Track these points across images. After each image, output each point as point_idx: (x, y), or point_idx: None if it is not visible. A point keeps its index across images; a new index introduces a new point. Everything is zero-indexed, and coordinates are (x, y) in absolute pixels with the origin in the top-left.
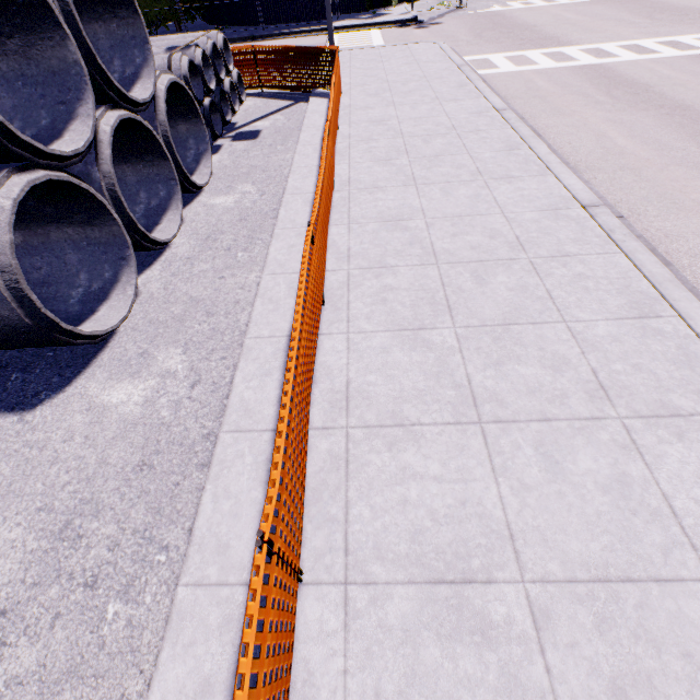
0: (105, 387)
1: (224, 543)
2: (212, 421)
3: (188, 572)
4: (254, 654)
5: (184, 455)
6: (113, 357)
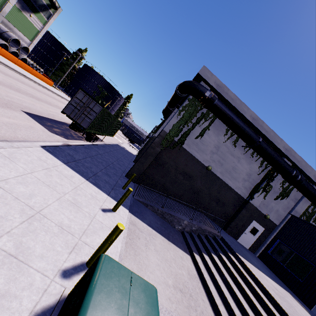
0: None
1: None
2: None
3: None
4: None
5: None
6: None
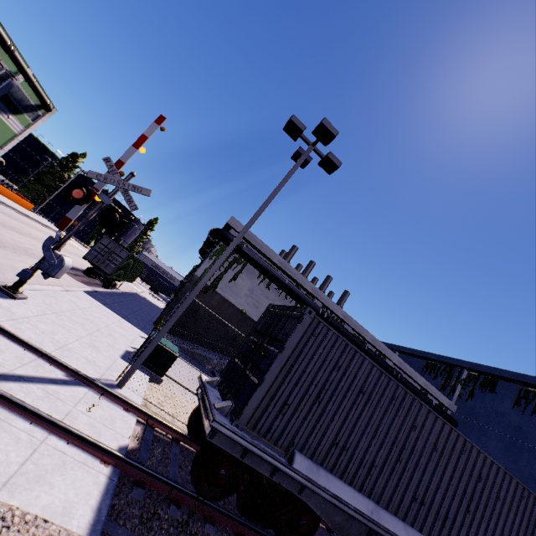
0: None
1: None
2: None
3: None
4: None
5: None
6: None
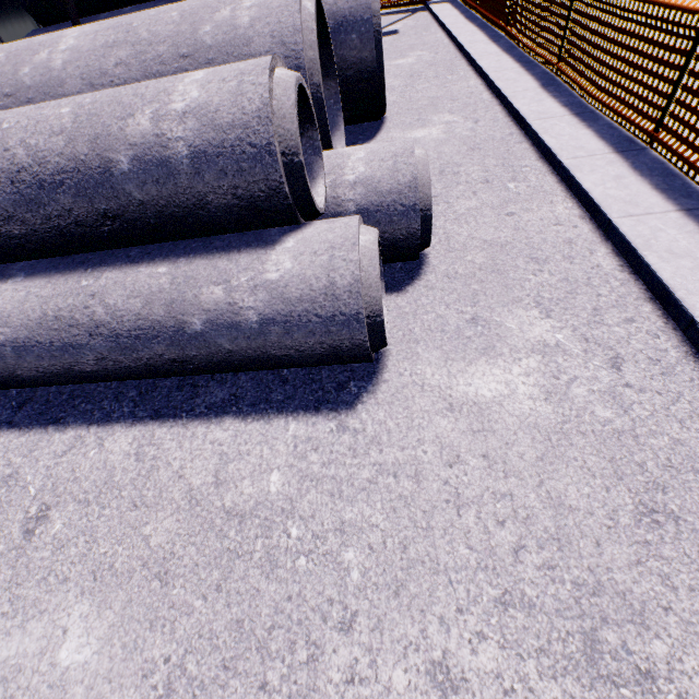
0: (405, 133)
1: (578, 147)
2: (507, 130)
3: (563, 157)
4: (641, 166)
5: (500, 142)
6: (395, 124)
